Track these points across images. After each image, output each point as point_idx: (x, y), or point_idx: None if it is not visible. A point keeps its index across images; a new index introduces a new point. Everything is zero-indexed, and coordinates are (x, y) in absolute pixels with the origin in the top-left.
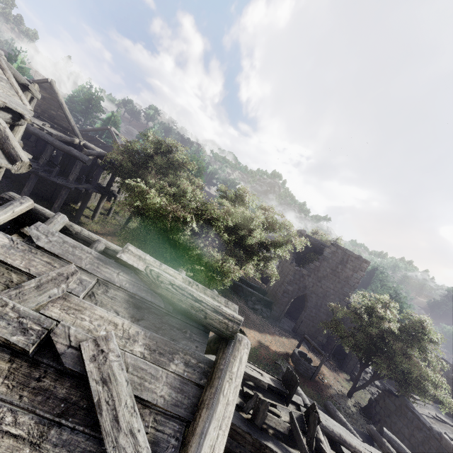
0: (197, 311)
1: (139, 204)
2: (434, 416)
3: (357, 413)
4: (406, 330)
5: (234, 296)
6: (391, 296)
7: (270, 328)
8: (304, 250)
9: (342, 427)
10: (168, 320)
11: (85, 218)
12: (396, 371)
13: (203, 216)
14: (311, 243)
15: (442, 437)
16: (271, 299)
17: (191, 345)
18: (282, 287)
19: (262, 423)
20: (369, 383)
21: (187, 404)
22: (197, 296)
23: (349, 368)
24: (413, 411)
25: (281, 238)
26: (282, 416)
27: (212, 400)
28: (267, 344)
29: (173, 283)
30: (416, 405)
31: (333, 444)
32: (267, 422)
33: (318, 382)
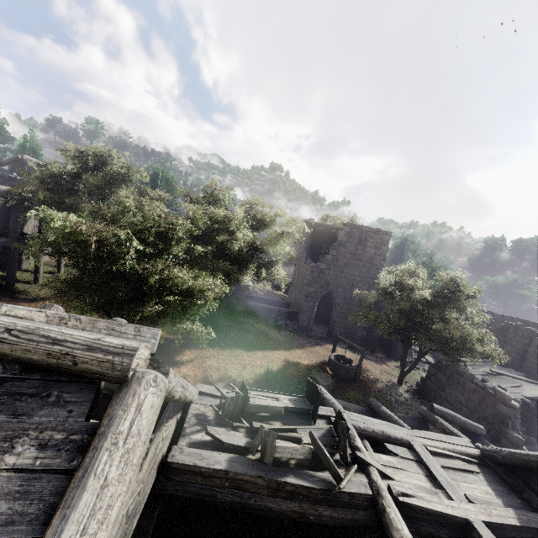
0: (58, 359)
1: (57, 241)
2: (488, 372)
3: (411, 398)
4: (441, 293)
5: (249, 320)
6: (425, 265)
7: (299, 341)
8: (318, 242)
9: (385, 422)
10: (11, 387)
11: (24, 285)
12: (438, 341)
13: (150, 231)
14: (323, 232)
15: (496, 392)
16: (295, 309)
17: (58, 413)
18: (303, 291)
19: (272, 459)
20: (416, 363)
21: (35, 512)
22: (57, 336)
23: (398, 354)
24: (465, 375)
25: (275, 233)
26: (303, 439)
27: (74, 491)
28: (298, 360)
29: (12, 328)
30: (470, 367)
31: (377, 444)
32: (278, 456)
33: (364, 381)
